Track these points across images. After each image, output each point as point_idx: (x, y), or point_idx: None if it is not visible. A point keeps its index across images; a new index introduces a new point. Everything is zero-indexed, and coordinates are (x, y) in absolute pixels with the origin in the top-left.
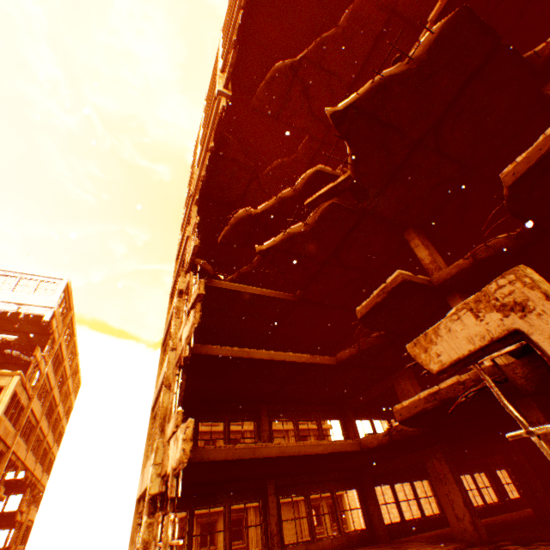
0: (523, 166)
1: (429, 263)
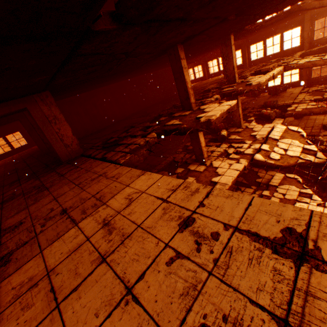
0: (264, 85)
1: (190, 88)
